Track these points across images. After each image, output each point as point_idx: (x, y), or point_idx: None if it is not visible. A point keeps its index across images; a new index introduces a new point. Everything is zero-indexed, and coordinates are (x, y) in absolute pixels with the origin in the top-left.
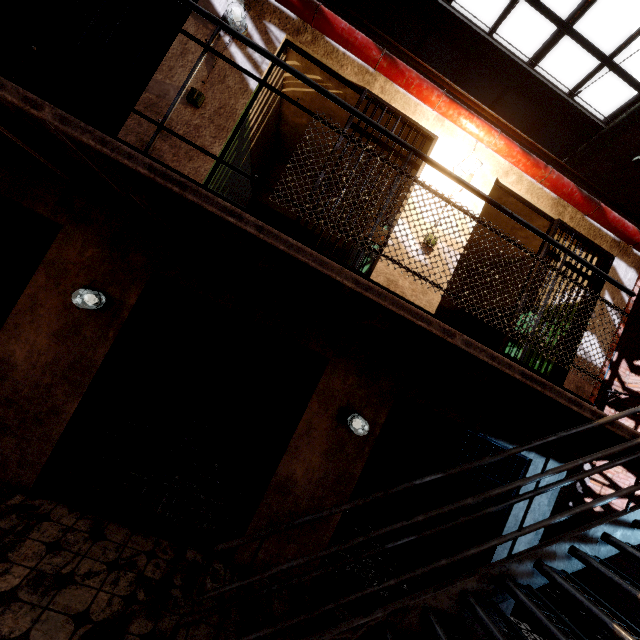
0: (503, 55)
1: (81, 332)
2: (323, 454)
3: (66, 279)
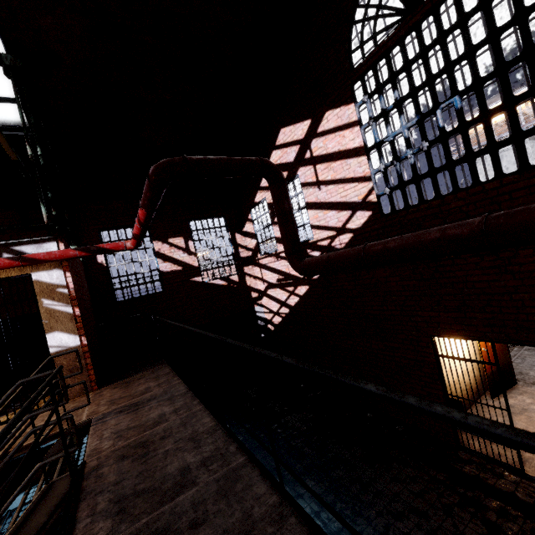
0: None
1: None
2: None
3: None
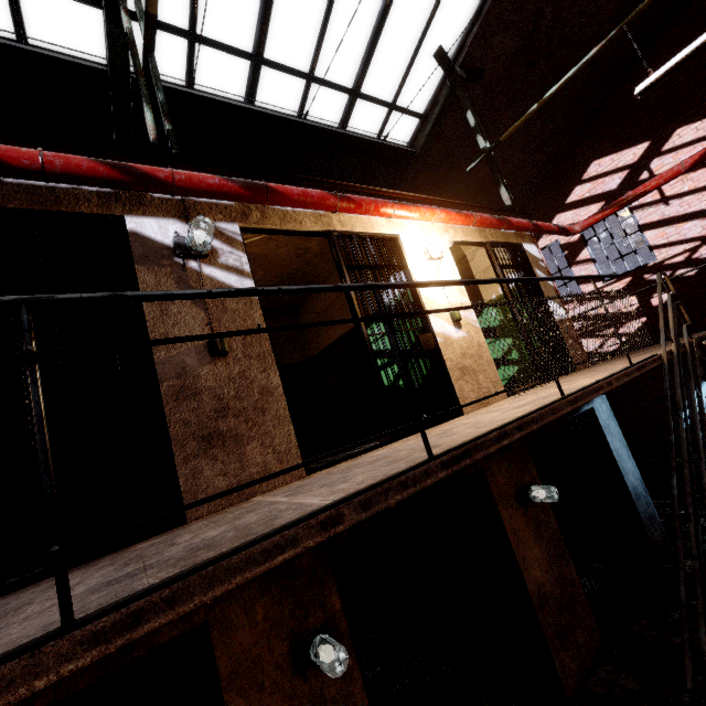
0: (324, 130)
1: (326, 700)
2: (535, 541)
3: (263, 670)
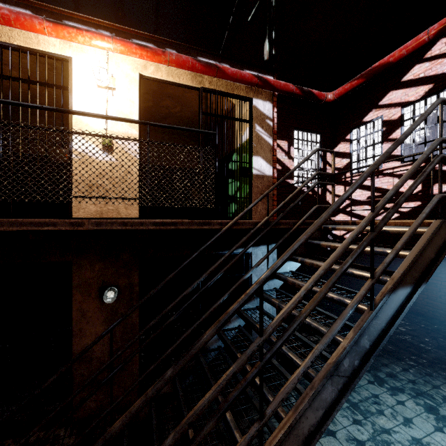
0: None
1: None
2: (103, 323)
3: None
